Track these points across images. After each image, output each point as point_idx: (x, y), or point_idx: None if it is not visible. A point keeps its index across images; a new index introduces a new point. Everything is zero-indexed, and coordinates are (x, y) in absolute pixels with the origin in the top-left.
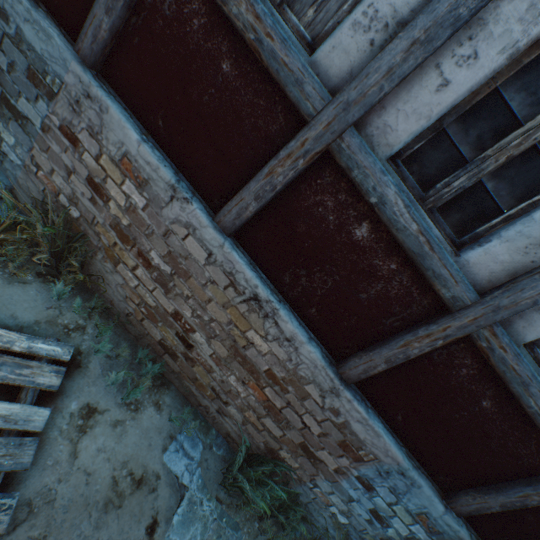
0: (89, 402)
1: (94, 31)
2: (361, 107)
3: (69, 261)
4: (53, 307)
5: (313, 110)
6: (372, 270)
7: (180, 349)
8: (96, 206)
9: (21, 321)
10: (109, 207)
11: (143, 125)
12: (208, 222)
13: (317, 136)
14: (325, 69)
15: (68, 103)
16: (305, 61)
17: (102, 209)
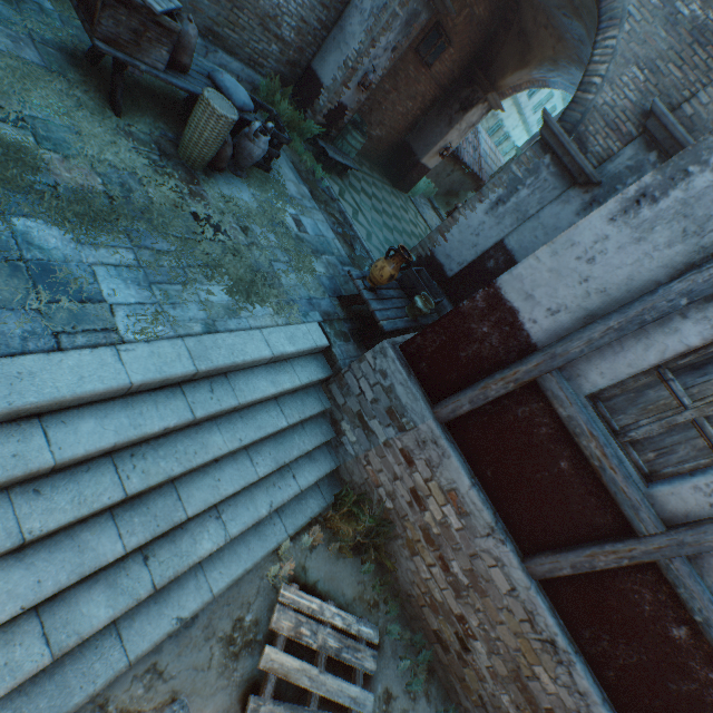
0: (387, 685)
1: (454, 407)
2: (695, 550)
3: (374, 540)
4: (360, 581)
5: (644, 530)
6: (686, 668)
7: (454, 646)
8: (411, 508)
9: (347, 598)
10: (423, 514)
11: (471, 467)
12: (518, 563)
13: (646, 550)
14: (660, 503)
15: (415, 439)
16: (642, 494)
17: (416, 512)
